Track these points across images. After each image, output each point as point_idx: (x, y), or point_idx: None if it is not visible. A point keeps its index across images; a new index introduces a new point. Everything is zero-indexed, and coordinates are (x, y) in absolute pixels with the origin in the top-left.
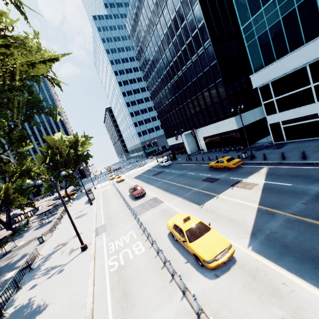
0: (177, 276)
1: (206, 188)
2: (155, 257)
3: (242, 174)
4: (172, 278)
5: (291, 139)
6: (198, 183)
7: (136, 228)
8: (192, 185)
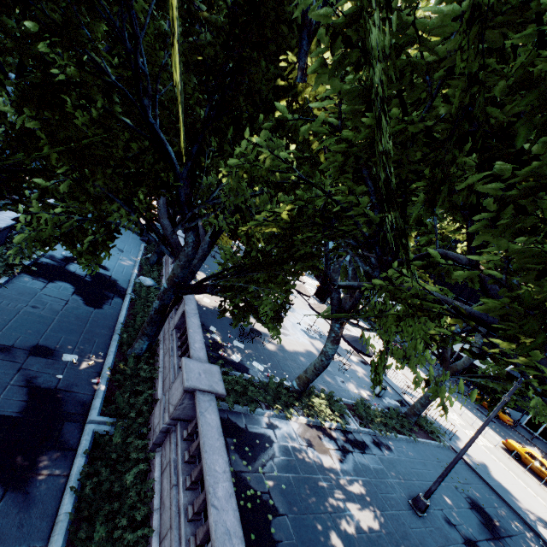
0: (545, 488)
1: (490, 423)
2: (510, 461)
3: (518, 437)
4: (540, 486)
5: (543, 438)
6: (472, 407)
7: (456, 413)
8: (467, 403)
